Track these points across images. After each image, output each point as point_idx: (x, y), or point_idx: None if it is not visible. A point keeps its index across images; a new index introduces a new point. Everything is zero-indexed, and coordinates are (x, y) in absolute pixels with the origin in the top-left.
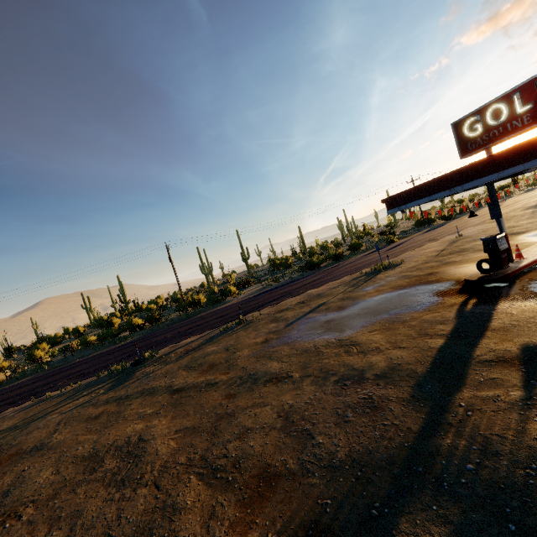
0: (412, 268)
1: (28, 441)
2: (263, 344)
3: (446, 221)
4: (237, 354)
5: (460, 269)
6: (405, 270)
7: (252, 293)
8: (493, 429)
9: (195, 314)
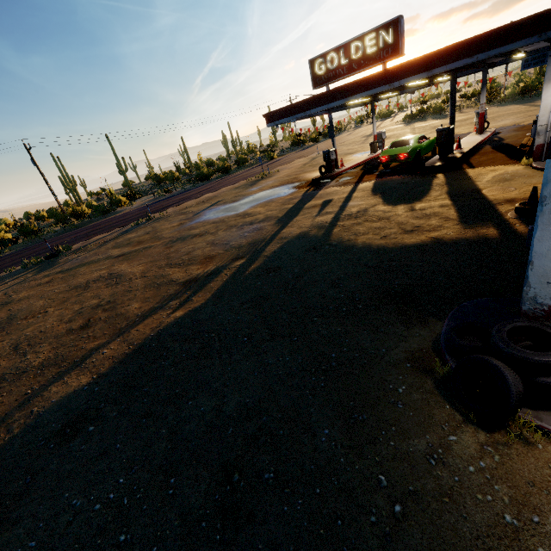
0: (284, 175)
1: None
2: (180, 226)
3: (315, 144)
4: (159, 233)
5: (312, 175)
6: (280, 177)
7: (145, 203)
8: (303, 223)
9: (84, 224)
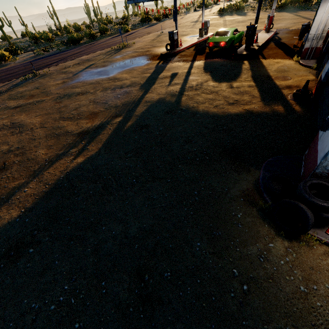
0: (139, 47)
1: None
2: (63, 84)
3: (157, 22)
4: (47, 89)
5: (159, 50)
6: (136, 48)
7: (27, 59)
8: (160, 91)
9: None
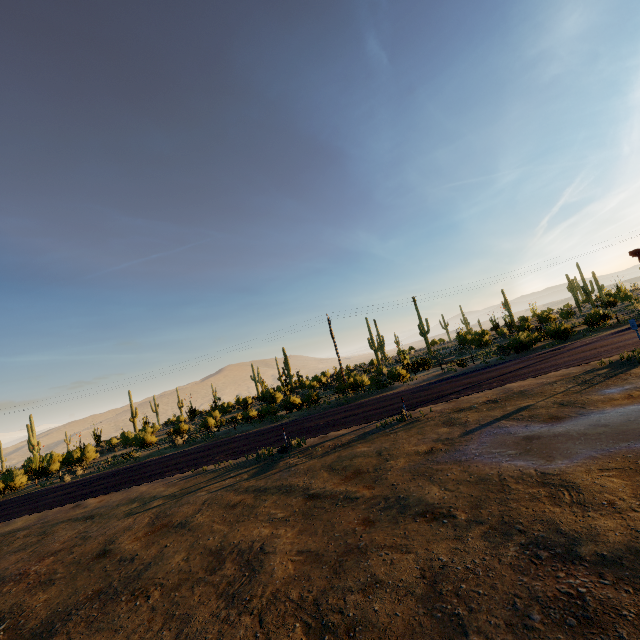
0: None
1: (177, 515)
2: (426, 456)
3: None
4: (389, 463)
5: None
6: None
7: (427, 379)
8: None
9: (356, 399)
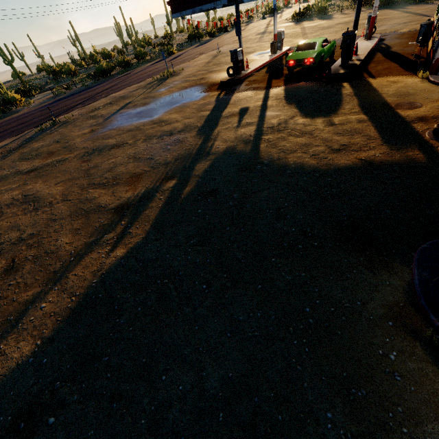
0: (190, 75)
1: None
2: (92, 133)
3: (211, 39)
4: (71, 142)
5: (218, 76)
6: (186, 76)
7: (44, 101)
8: (226, 136)
9: None
